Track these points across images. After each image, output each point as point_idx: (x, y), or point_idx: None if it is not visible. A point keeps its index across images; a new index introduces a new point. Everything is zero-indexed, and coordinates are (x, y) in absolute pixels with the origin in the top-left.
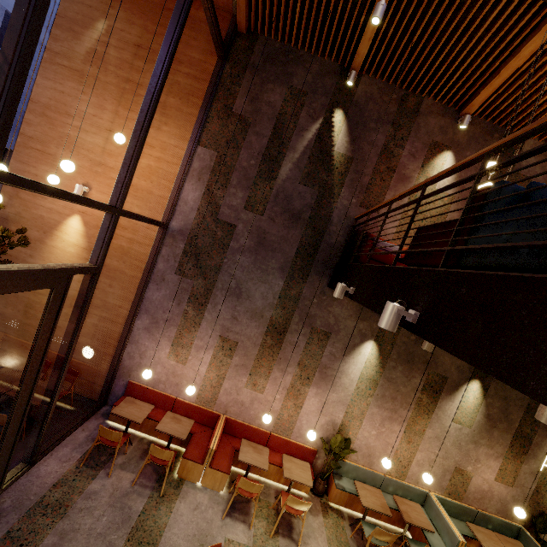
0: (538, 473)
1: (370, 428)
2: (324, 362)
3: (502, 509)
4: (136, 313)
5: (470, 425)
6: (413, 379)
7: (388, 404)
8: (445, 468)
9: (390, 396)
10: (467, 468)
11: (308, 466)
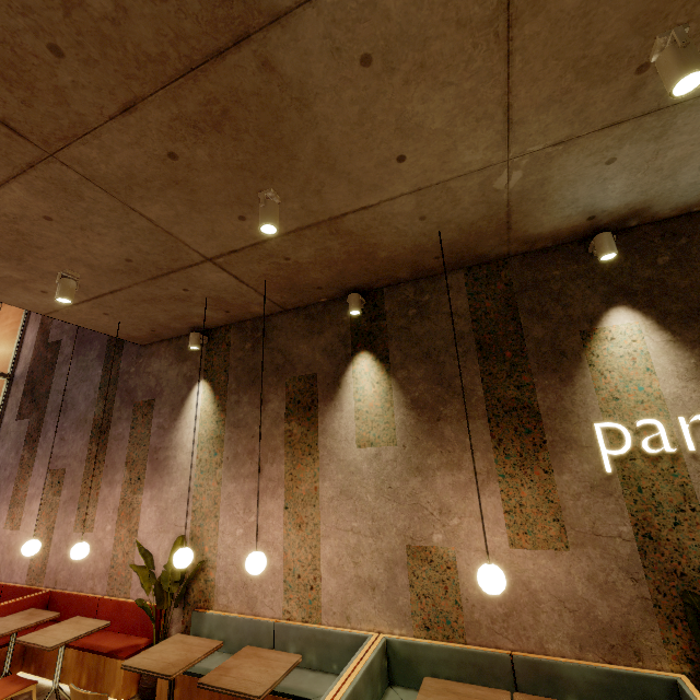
0: (613, 483)
1: (232, 525)
2: (153, 444)
3: (589, 633)
4: None
5: (391, 438)
6: (268, 406)
7: (247, 467)
8: (388, 559)
9: (245, 451)
10: (432, 540)
11: (101, 625)
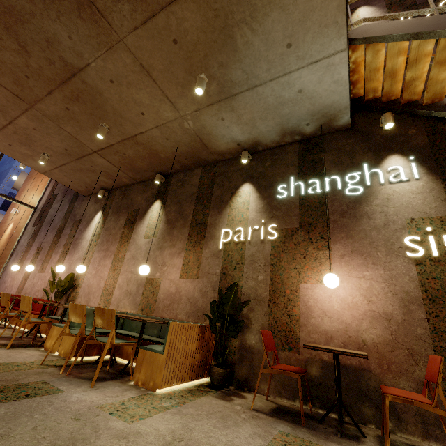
0: (220, 253)
1: (92, 270)
2: (76, 237)
3: (193, 311)
4: (12, 253)
5: (156, 235)
6: (119, 222)
7: (104, 247)
8: (139, 283)
9: (106, 240)
10: (155, 276)
11: None
